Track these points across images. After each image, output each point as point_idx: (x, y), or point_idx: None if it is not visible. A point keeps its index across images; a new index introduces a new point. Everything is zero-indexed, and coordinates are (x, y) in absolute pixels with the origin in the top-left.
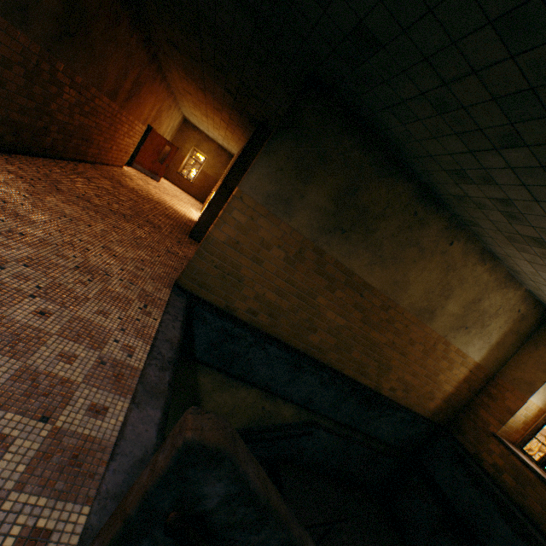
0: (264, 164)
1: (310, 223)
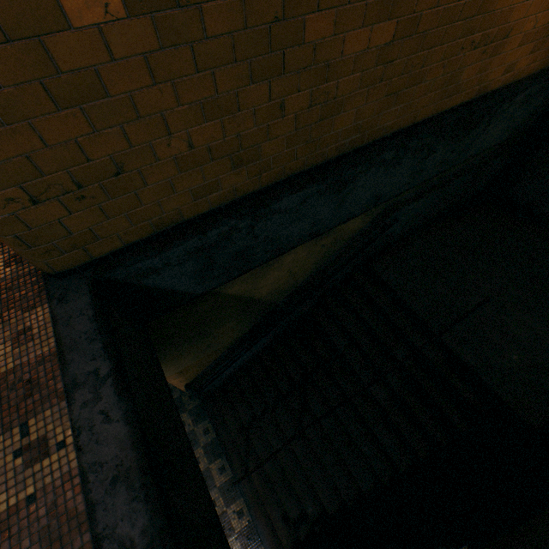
0: None
1: None
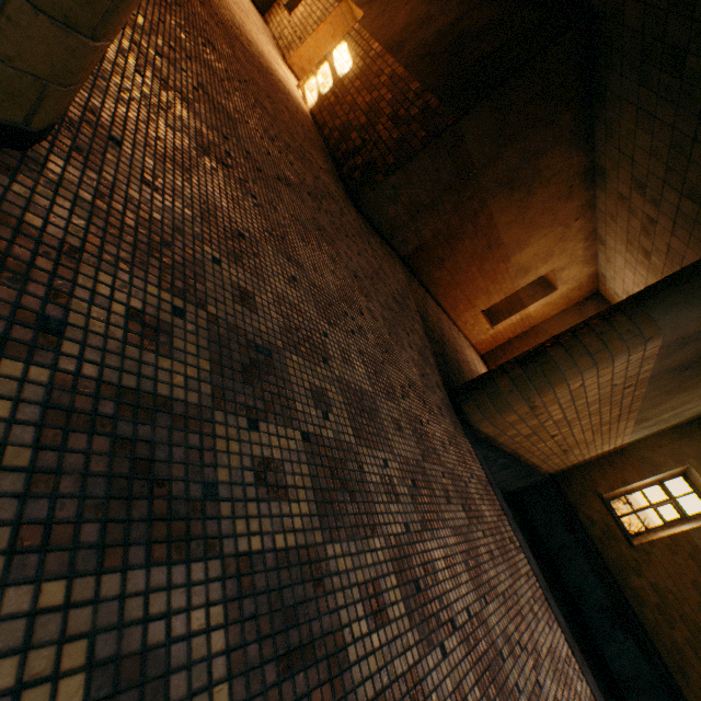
0: None
1: (671, 363)
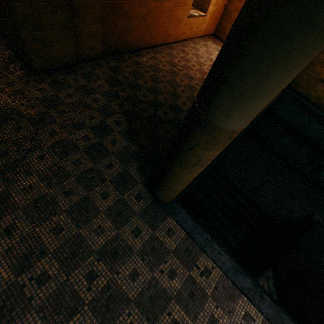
0: (303, 62)
1: None
